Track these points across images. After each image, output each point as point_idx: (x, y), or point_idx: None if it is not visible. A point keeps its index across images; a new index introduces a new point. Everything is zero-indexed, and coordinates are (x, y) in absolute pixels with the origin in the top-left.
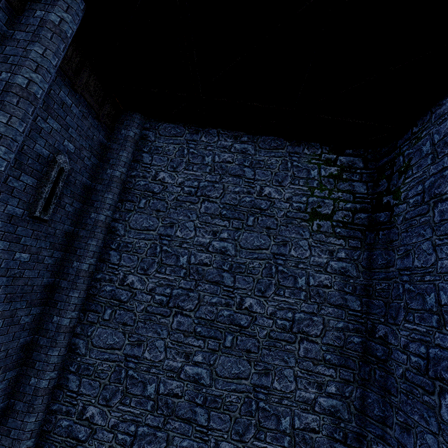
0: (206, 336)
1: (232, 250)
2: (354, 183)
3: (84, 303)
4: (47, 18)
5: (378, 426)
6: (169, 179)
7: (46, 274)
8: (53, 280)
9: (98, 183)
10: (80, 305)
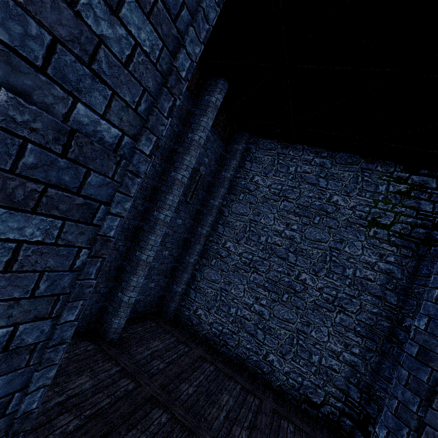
0: (270, 290)
1: (298, 238)
2: (421, 201)
3: (201, 253)
4: (210, 100)
5: (384, 382)
6: (261, 182)
7: (186, 232)
8: (188, 236)
9: (216, 180)
10: (199, 253)
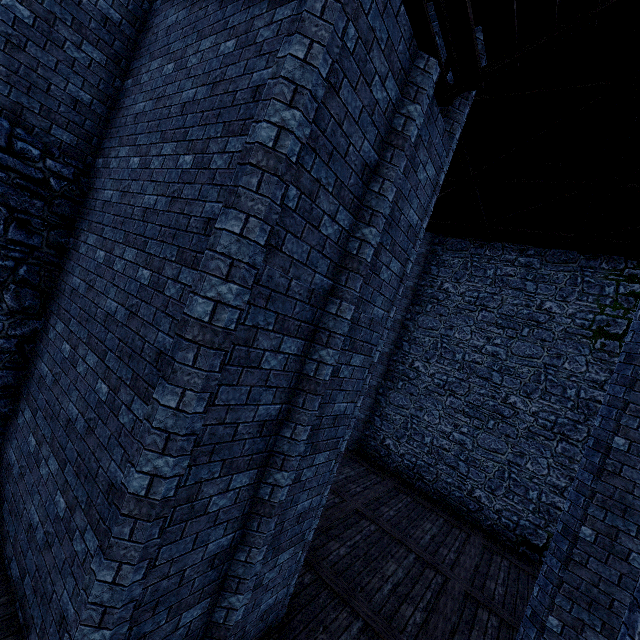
0: (472, 416)
1: (503, 355)
2: None
3: (385, 374)
4: None
5: None
6: (452, 289)
7: None
8: None
9: None
10: (383, 375)
